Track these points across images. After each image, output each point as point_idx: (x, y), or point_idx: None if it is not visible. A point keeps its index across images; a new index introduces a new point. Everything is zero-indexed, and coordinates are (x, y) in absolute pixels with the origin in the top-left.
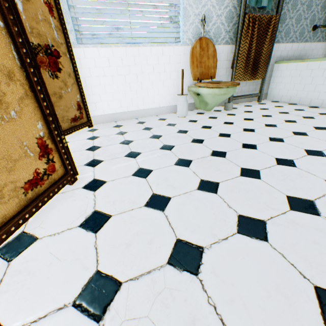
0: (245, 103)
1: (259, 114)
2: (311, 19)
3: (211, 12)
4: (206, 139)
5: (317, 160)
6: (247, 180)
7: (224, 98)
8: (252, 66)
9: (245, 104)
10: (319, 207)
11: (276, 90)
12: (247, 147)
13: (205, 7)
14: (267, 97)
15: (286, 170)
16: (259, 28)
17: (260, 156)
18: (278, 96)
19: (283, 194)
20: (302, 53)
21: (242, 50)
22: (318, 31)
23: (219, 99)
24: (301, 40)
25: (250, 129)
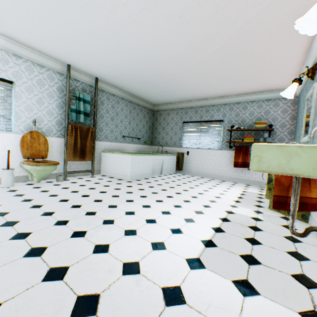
0: (82, 176)
1: (80, 184)
2: (121, 132)
3: (43, 118)
4: (5, 204)
5: (71, 210)
6: (0, 228)
7: (47, 172)
8: (81, 152)
9: (81, 177)
10: (32, 234)
11: (105, 168)
12: (35, 207)
13: (37, 114)
14: (101, 172)
15: (41, 218)
16: (82, 132)
17: (36, 211)
18: (106, 172)
19: (17, 232)
20: (120, 148)
21: (70, 142)
22: (126, 138)
23: (42, 173)
24: (117, 141)
25: (56, 194)
